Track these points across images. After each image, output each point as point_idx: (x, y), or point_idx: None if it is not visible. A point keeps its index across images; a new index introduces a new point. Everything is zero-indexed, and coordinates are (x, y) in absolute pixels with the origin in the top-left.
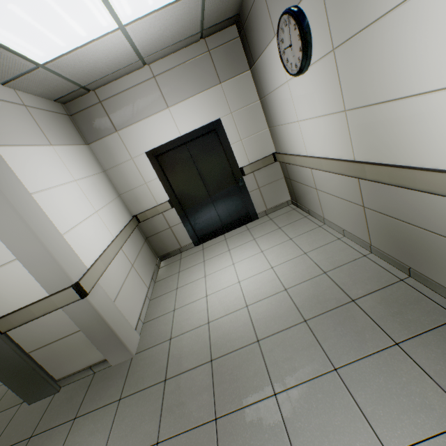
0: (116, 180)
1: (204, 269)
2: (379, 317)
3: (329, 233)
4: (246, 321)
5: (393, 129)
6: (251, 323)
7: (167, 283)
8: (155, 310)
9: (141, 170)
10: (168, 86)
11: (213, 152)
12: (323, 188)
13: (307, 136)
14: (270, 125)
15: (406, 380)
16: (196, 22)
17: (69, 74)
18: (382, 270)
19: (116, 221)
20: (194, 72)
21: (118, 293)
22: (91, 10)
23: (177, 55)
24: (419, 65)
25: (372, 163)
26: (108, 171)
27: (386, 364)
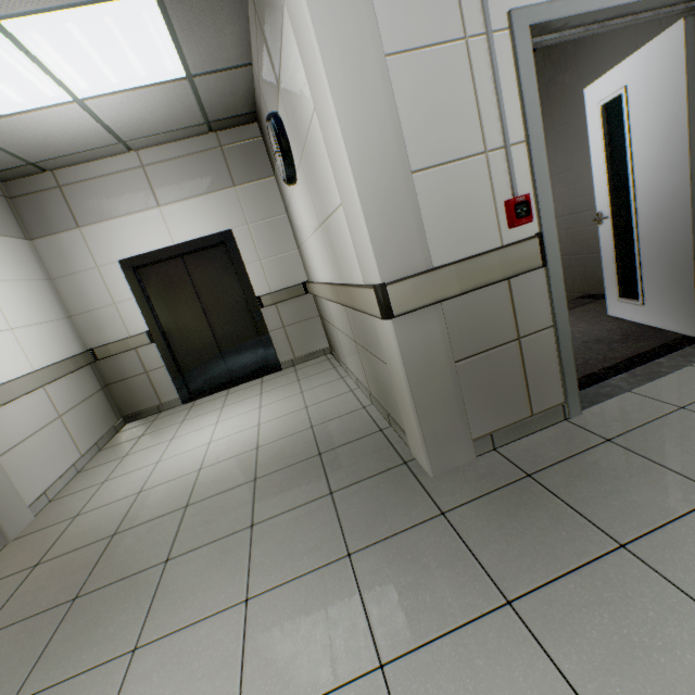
0: (68, 294)
1: (177, 430)
2: (333, 468)
3: (346, 385)
4: (187, 486)
5: (340, 244)
6: (193, 488)
7: (116, 451)
8: (78, 484)
9: (110, 284)
10: (163, 180)
11: (222, 273)
12: (337, 324)
13: (315, 258)
14: (298, 245)
15: (315, 526)
16: (195, 112)
17: (5, 143)
18: (370, 421)
19: (50, 349)
20: (199, 168)
21: (12, 447)
22: (26, 76)
23: (178, 145)
24: (331, 180)
25: (339, 284)
26: (57, 281)
27: (307, 514)
